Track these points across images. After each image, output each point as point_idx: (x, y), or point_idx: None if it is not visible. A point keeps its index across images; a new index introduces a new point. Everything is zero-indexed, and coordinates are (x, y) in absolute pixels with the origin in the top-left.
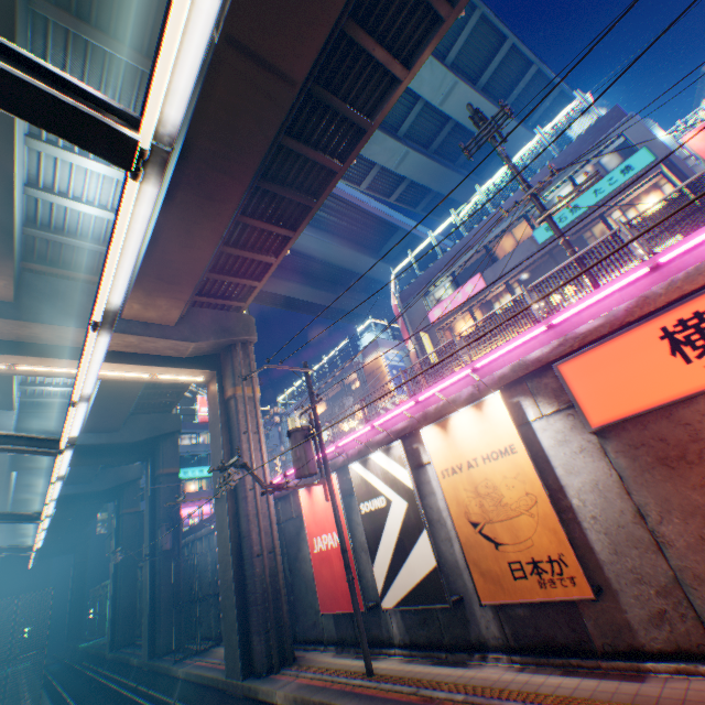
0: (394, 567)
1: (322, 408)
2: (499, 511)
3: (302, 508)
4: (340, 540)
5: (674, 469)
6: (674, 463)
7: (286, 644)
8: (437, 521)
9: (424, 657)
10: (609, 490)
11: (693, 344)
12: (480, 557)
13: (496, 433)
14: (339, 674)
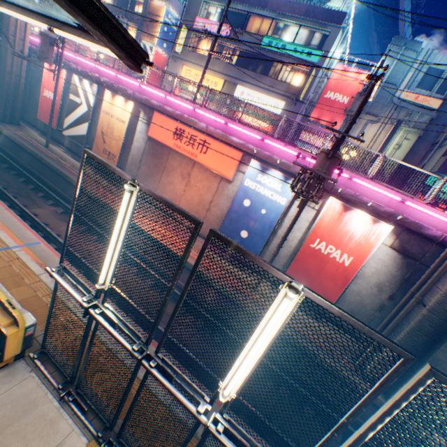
0: (73, 126)
1: (110, 0)
2: (111, 136)
3: (44, 71)
4: (54, 101)
5: (154, 158)
6: (155, 157)
7: (16, 119)
8: (98, 124)
9: (72, 155)
10: (141, 152)
11: (178, 137)
12: (99, 143)
13: (125, 115)
14: (36, 141)
